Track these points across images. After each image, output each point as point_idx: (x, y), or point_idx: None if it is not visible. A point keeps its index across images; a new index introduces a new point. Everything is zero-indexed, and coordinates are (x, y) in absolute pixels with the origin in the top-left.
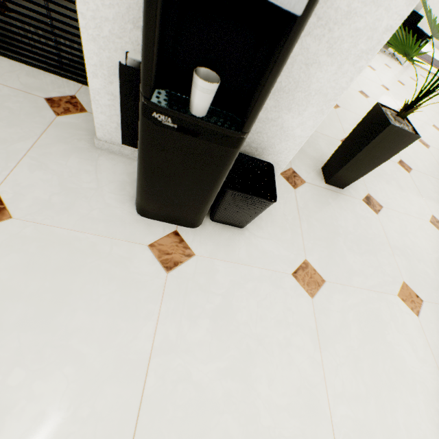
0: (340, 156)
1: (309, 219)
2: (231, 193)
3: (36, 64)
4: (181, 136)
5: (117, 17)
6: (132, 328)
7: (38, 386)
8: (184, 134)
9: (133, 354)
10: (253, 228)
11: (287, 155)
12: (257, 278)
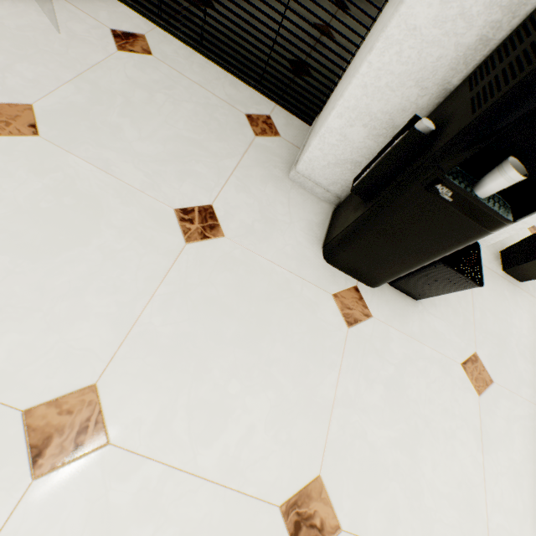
0: (534, 245)
1: (482, 308)
2: (439, 266)
3: (237, 74)
4: (447, 209)
5: (404, 73)
6: (319, 373)
7: (249, 400)
8: (451, 208)
9: (319, 398)
10: (426, 303)
11: (496, 236)
12: (427, 358)
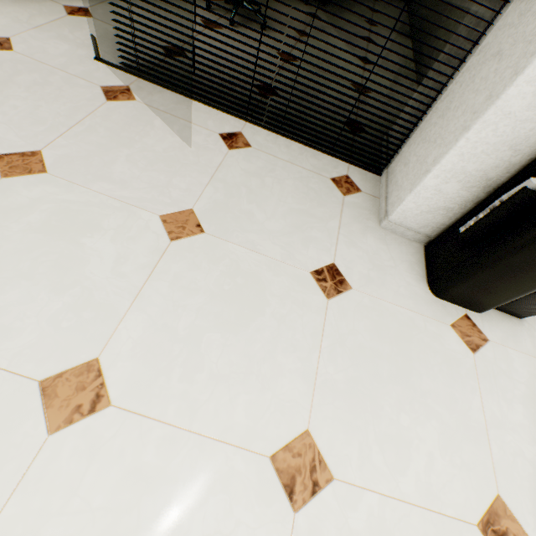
0: None
1: None
2: None
3: (312, 146)
4: None
5: (498, 142)
6: (464, 399)
7: (419, 431)
8: None
9: (473, 422)
10: (530, 320)
11: None
12: None
